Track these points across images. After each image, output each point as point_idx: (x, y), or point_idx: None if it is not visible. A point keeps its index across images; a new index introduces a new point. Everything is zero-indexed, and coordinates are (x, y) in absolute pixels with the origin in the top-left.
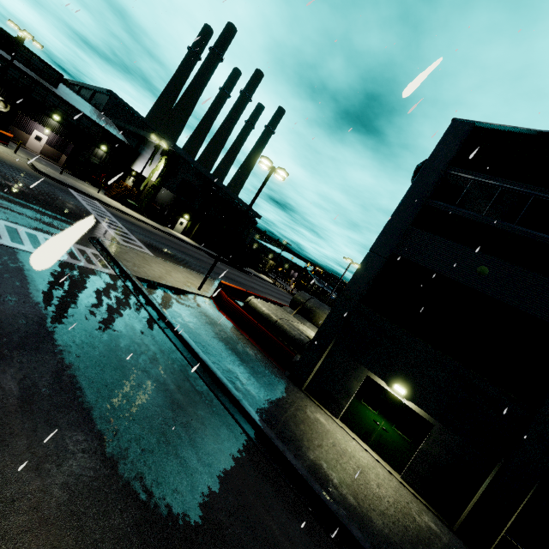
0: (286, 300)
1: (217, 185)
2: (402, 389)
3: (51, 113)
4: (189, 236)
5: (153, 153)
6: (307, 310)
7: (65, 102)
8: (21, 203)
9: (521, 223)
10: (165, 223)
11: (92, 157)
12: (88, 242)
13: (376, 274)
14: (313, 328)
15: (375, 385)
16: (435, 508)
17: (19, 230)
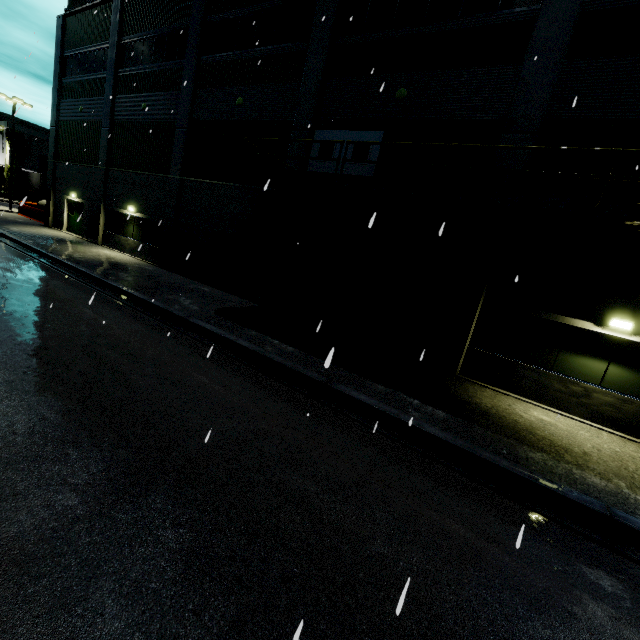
0: None
1: None
2: (74, 195)
3: None
4: None
5: (1, 140)
6: None
7: None
8: None
9: (88, 72)
10: None
11: None
12: None
13: (55, 139)
14: None
15: (71, 202)
16: (90, 240)
17: None
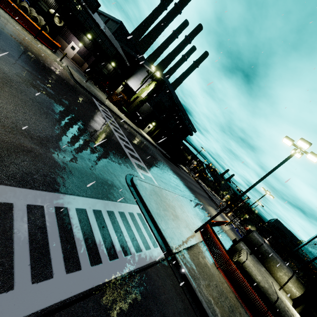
0: (201, 194)
1: (179, 107)
2: None
3: (86, 32)
4: (150, 135)
5: (145, 76)
6: (261, 254)
7: (98, 26)
8: (77, 139)
9: None
10: (139, 125)
11: (104, 69)
12: (128, 188)
13: None
14: (268, 275)
15: None
16: None
17: (88, 211)
